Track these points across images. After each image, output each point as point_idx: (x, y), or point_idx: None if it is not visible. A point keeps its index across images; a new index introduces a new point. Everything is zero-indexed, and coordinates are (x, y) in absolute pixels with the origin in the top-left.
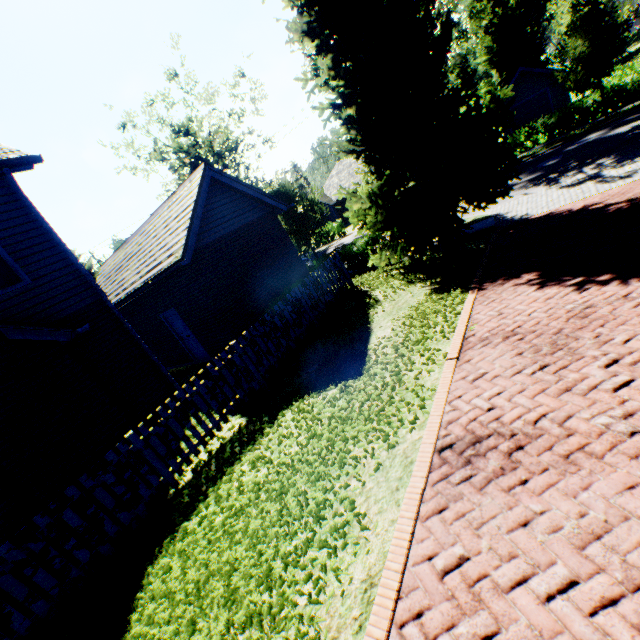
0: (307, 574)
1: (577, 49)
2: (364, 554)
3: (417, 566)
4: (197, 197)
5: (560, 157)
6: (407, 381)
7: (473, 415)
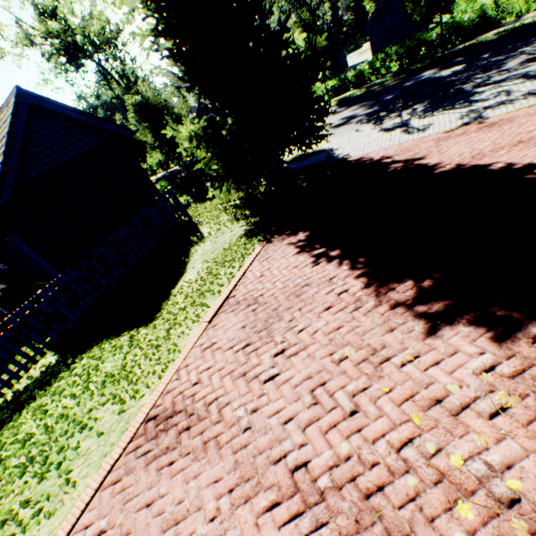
0: (10, 534)
1: None
2: (56, 517)
3: (77, 534)
4: (11, 128)
5: (397, 93)
6: (172, 338)
7: (184, 388)
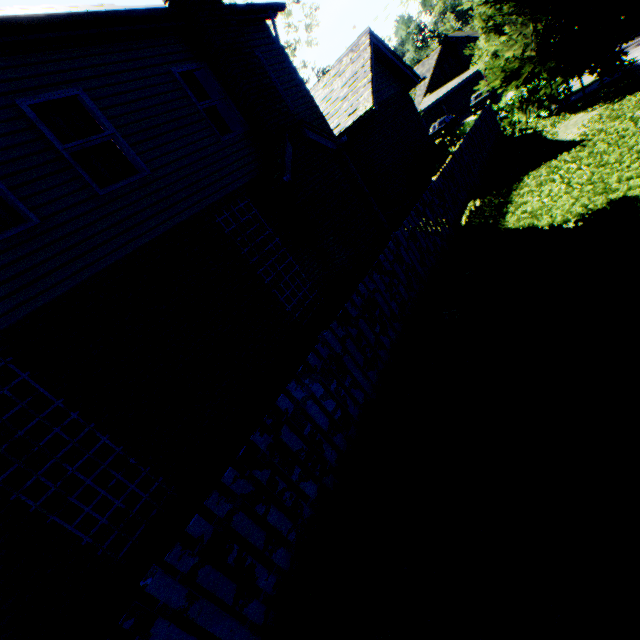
0: None
1: None
2: None
3: None
4: (370, 57)
5: None
6: None
7: None
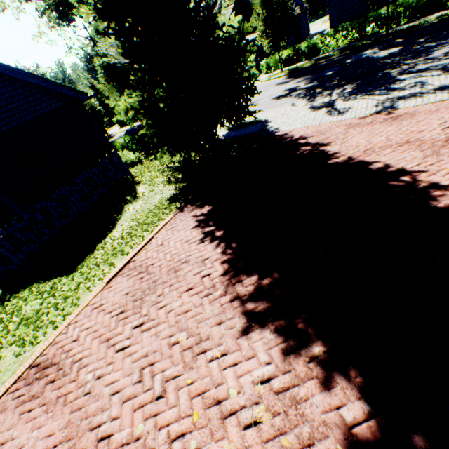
0: None
1: None
2: None
3: None
4: None
5: (337, 69)
6: (79, 292)
7: (66, 342)
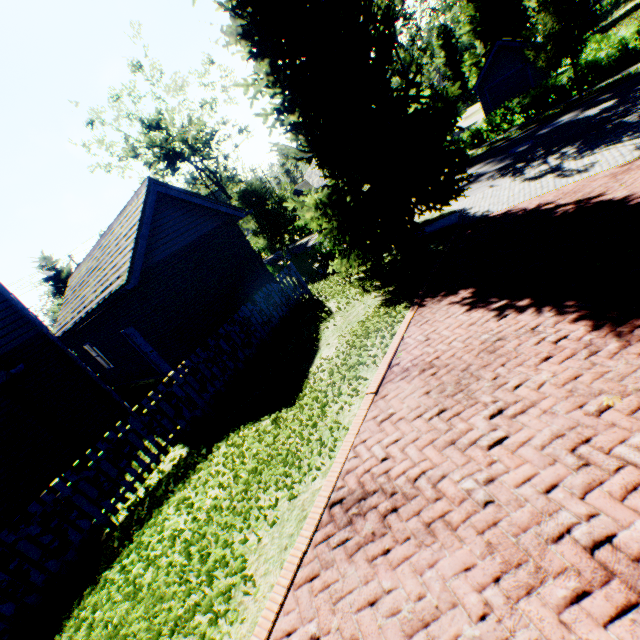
0: None
1: (547, 25)
2: (240, 623)
3: None
4: (142, 215)
5: (531, 142)
6: (329, 416)
7: (369, 465)
